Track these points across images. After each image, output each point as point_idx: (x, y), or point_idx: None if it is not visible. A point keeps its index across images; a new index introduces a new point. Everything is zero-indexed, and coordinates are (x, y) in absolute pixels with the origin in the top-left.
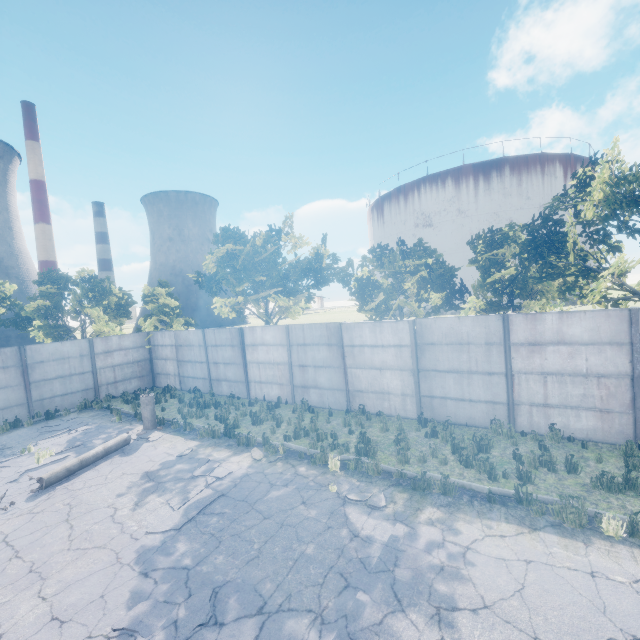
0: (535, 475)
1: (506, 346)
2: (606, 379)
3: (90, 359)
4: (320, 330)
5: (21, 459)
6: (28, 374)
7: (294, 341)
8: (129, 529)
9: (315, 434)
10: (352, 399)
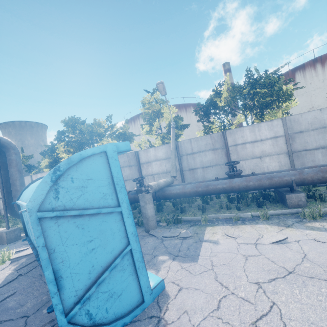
0: None
1: None
2: None
3: None
4: None
5: None
6: None
7: None
8: None
9: None
10: (1, 212)
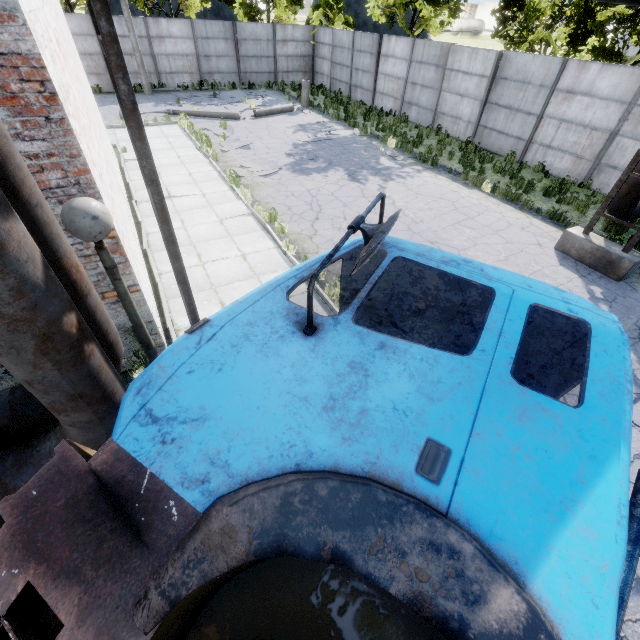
0: (485, 170)
1: (551, 90)
2: (596, 132)
3: (273, 45)
4: (436, 49)
5: (242, 104)
6: (238, 49)
7: (415, 57)
8: (290, 138)
9: (394, 131)
10: (436, 120)
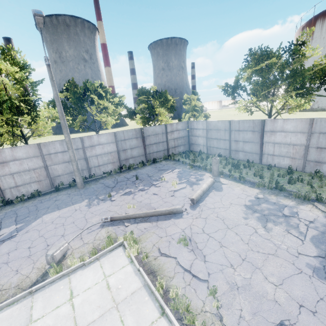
0: None
1: None
2: None
3: (165, 135)
4: None
5: (164, 183)
6: (144, 141)
7: (316, 130)
8: (280, 246)
9: None
10: None
